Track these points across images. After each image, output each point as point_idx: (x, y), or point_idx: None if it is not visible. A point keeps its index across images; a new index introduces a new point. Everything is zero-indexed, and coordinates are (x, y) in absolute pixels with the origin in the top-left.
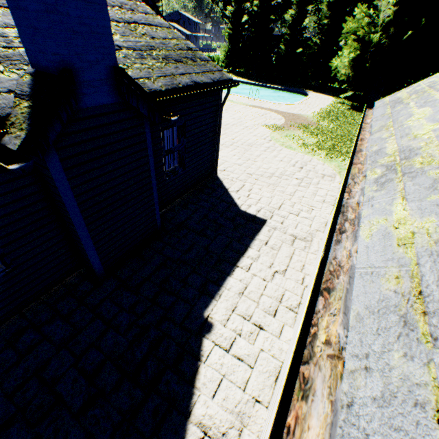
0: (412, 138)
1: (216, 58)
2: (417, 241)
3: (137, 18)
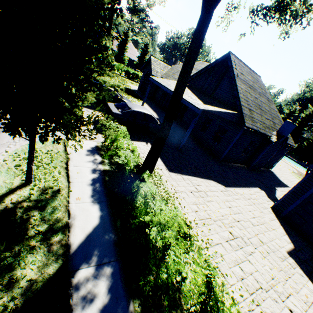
0: None
1: None
2: None
3: None
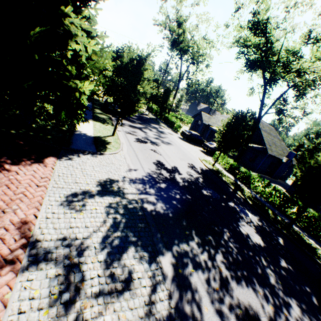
0: None
1: None
2: None
3: None
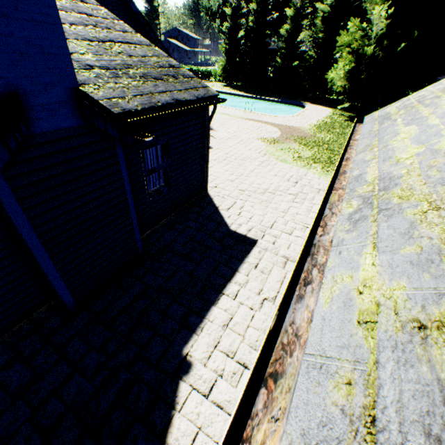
0: (394, 162)
1: (214, 72)
2: (381, 319)
3: (114, 36)
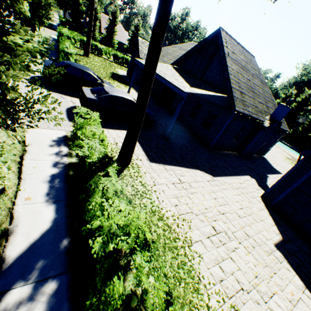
0: None
1: None
2: None
3: None
